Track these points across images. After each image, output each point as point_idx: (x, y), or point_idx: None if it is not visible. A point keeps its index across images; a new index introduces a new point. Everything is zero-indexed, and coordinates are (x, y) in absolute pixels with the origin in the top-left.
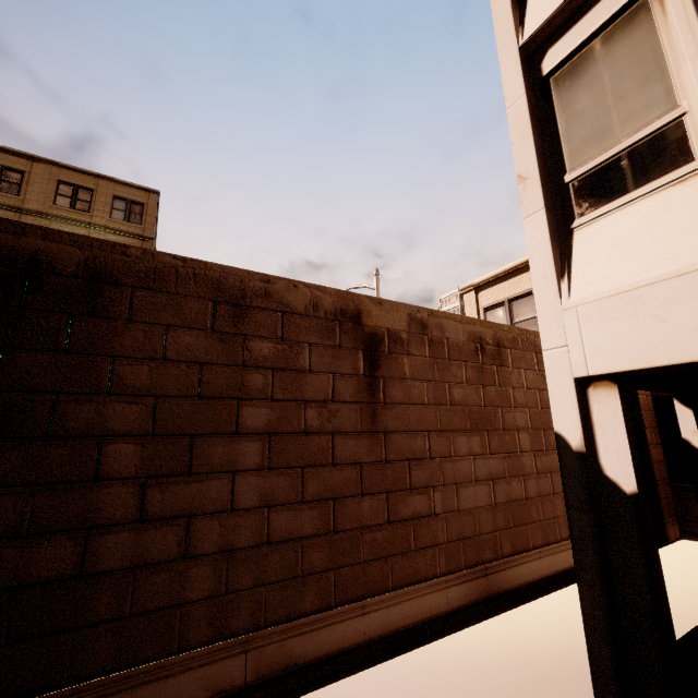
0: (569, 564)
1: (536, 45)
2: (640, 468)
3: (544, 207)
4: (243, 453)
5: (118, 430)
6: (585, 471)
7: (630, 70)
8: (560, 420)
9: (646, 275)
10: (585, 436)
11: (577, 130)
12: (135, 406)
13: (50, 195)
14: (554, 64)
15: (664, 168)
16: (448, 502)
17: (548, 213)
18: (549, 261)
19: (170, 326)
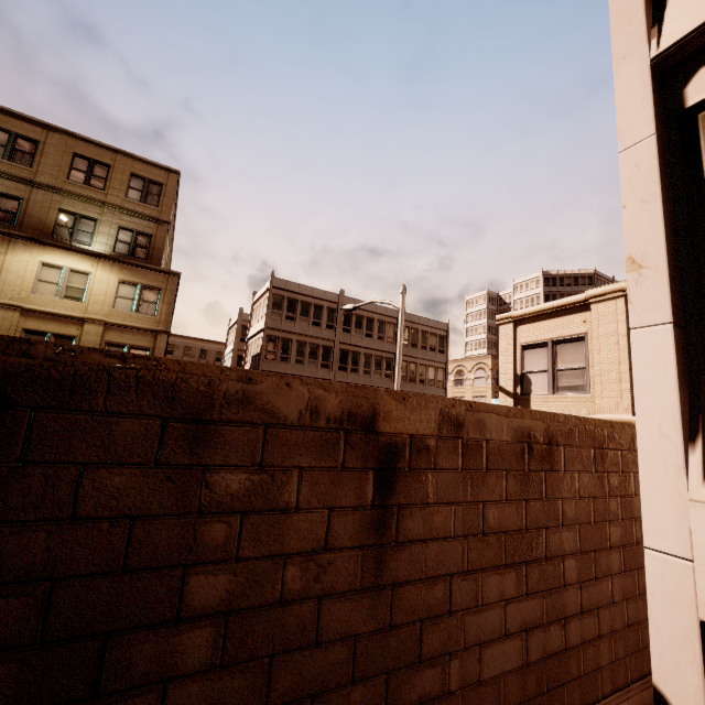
0: None
1: (679, 57)
2: None
3: (672, 322)
4: (184, 648)
5: None
6: None
7: None
8: (665, 672)
9: None
10: None
11: None
12: (16, 599)
13: (64, 169)
14: None
15: None
16: (468, 671)
17: (676, 330)
18: (671, 410)
19: (89, 464)
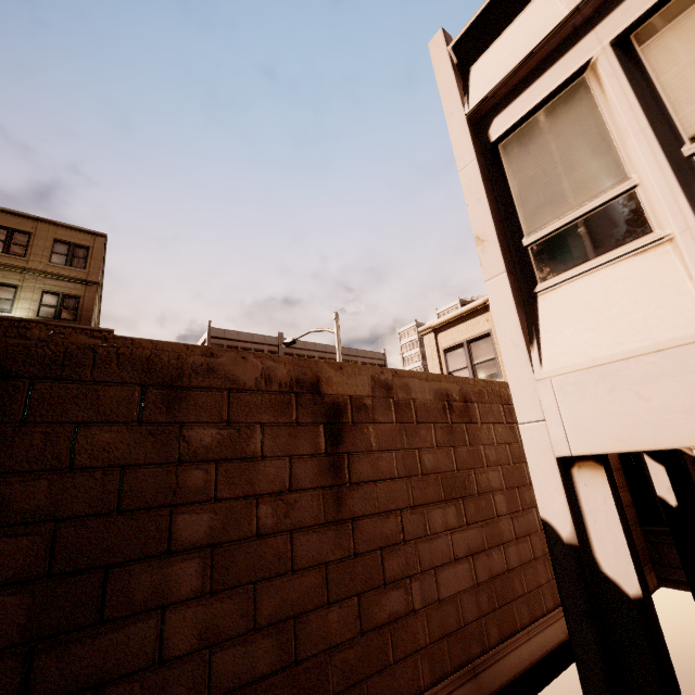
0: (559, 639)
1: (481, 113)
2: (640, 563)
3: (506, 271)
4: (177, 577)
5: None
6: (580, 568)
7: (577, 141)
8: (545, 505)
9: (620, 348)
10: (575, 525)
11: (530, 195)
12: (25, 538)
13: None
14: (501, 132)
15: (623, 237)
16: (428, 592)
17: (509, 276)
18: (516, 326)
19: (82, 423)
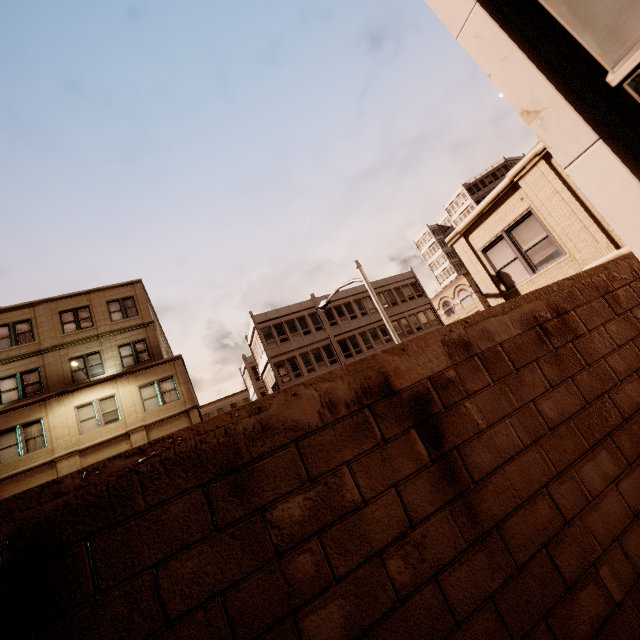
0: None
1: None
2: None
3: (599, 138)
4: None
5: None
6: None
7: None
8: None
9: None
10: None
11: (595, 3)
12: None
13: (58, 328)
14: None
15: None
16: (622, 573)
17: (608, 143)
18: None
19: (158, 563)
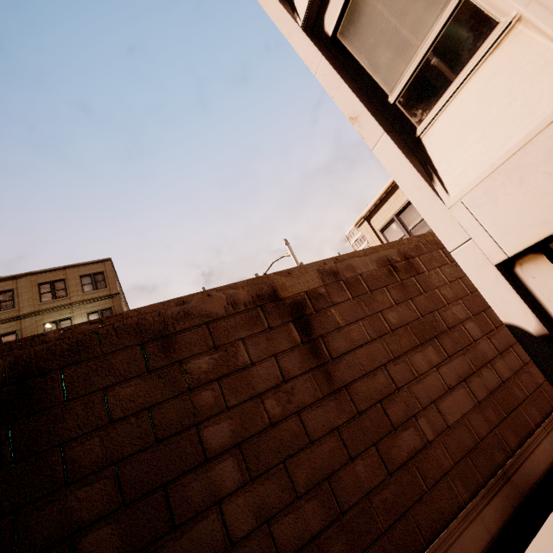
0: None
1: (312, 18)
2: None
3: (384, 131)
4: (220, 477)
5: (87, 518)
6: None
7: None
8: (503, 310)
9: (512, 141)
10: (539, 317)
11: (379, 59)
12: (97, 483)
13: (36, 297)
14: (334, 23)
15: (473, 45)
16: (435, 423)
17: (390, 134)
18: (412, 173)
19: (107, 387)
